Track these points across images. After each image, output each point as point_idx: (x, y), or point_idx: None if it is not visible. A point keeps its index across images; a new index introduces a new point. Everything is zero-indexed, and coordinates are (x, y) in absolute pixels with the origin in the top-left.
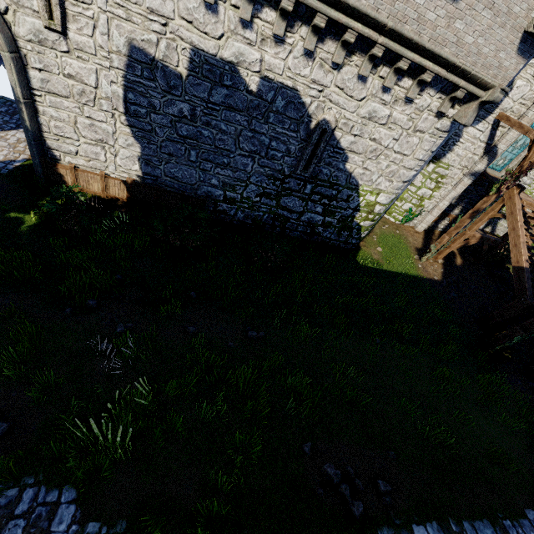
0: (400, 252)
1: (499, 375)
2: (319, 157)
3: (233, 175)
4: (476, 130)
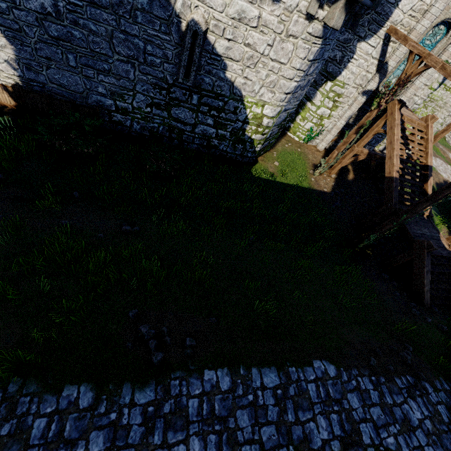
0: (295, 167)
1: (355, 266)
2: (198, 64)
3: (118, 83)
4: (368, 46)
